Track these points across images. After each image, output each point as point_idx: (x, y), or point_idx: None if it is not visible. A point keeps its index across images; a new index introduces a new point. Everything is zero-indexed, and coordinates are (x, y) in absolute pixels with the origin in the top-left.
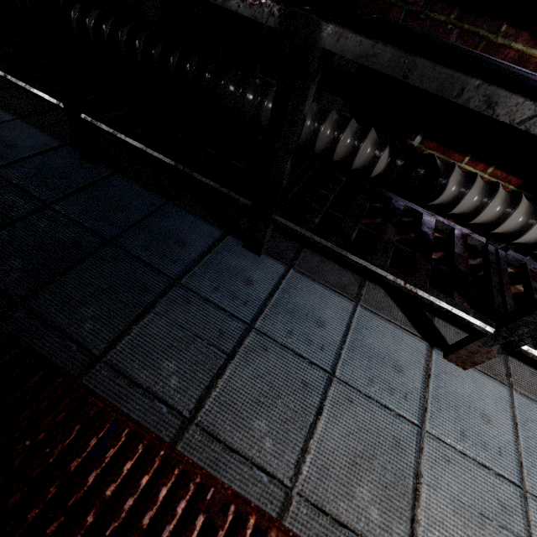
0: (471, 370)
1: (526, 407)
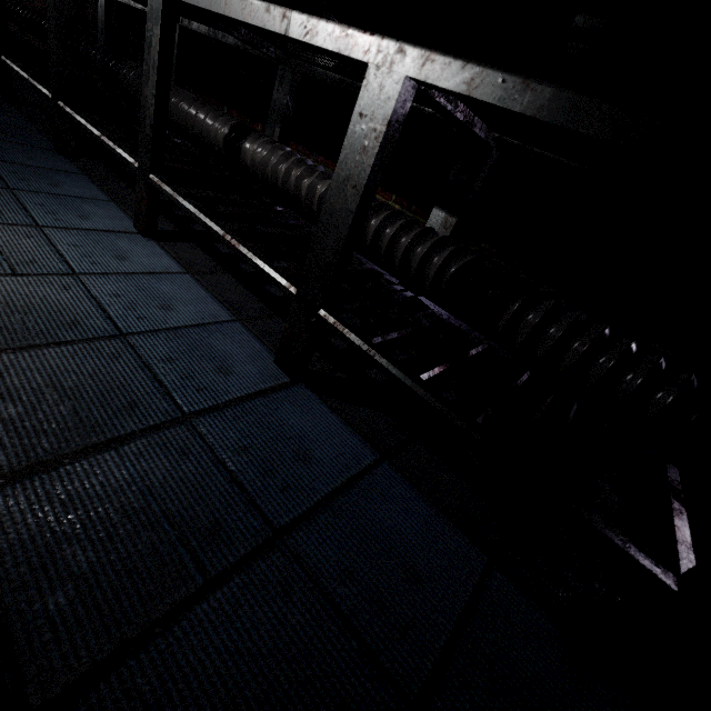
0: (70, 162)
1: (79, 177)
